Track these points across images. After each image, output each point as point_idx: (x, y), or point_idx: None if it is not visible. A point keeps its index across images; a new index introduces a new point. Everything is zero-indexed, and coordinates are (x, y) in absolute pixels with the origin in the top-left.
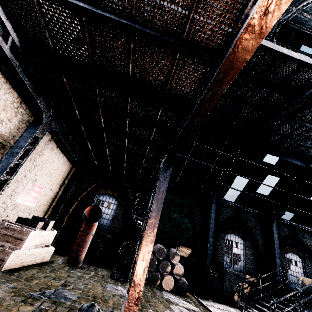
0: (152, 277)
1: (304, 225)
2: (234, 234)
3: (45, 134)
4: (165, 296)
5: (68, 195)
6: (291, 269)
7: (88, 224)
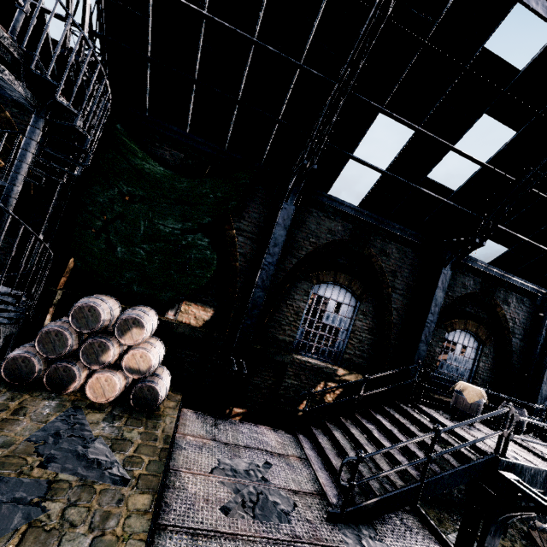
0: (55, 373)
1: (519, 277)
2: (337, 284)
3: None
4: (35, 435)
5: None
6: (447, 361)
7: None
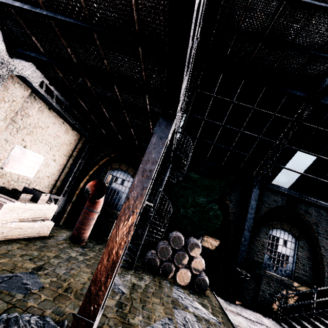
0: (164, 267)
1: None
2: (282, 229)
3: (3, 79)
4: (174, 295)
5: (75, 168)
6: None
7: (91, 201)
